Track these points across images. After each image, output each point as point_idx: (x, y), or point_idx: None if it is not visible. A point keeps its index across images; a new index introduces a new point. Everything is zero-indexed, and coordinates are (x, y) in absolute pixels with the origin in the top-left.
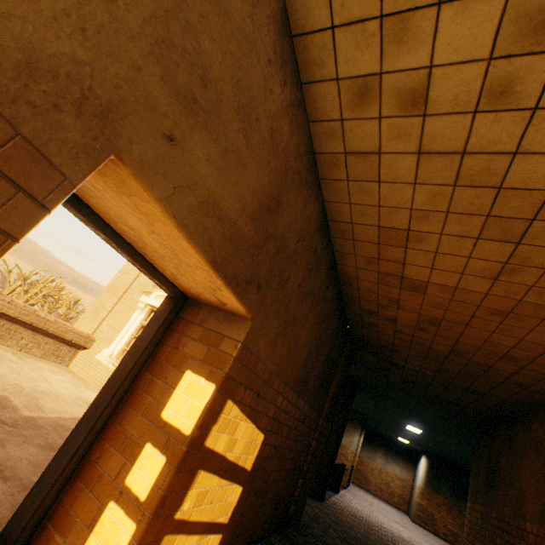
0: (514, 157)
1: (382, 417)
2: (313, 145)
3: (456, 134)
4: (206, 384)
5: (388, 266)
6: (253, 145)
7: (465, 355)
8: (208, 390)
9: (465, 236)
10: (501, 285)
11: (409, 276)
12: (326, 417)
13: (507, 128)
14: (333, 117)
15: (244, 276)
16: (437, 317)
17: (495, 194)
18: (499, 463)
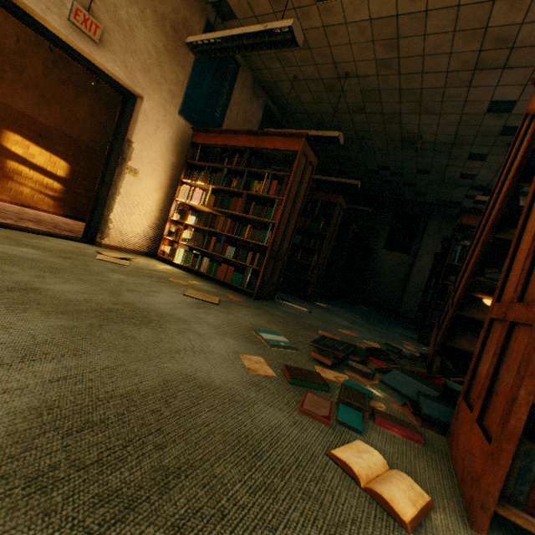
0: None
1: None
2: None
3: None
4: None
5: None
6: None
7: None
8: None
9: None
10: None
11: None
12: None
13: None
14: None
15: None
16: None
17: None
18: None
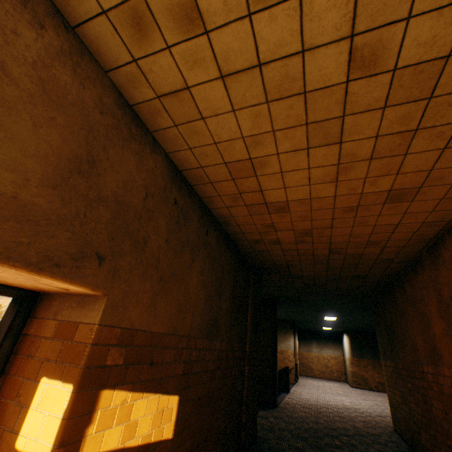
0: (304, 56)
1: (305, 318)
2: (125, 97)
3: (244, 46)
4: (63, 387)
5: (251, 198)
6: (7, 99)
7: (341, 251)
8: (65, 394)
9: (297, 149)
10: (343, 185)
11: (271, 200)
12: (251, 342)
13: (285, 25)
14: (126, 60)
15: (67, 253)
16: (307, 228)
17: (304, 100)
18: (393, 325)
